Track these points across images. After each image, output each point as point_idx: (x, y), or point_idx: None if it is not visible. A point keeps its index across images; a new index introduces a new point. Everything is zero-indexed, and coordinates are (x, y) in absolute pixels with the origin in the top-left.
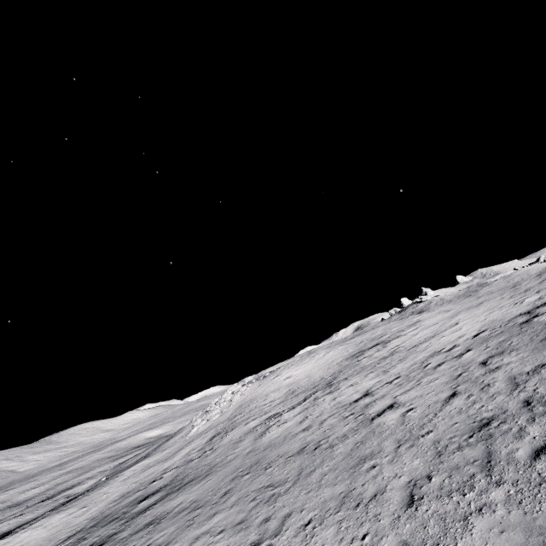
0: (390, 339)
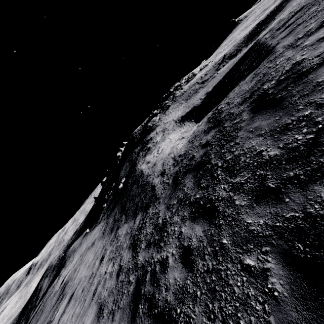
0: None
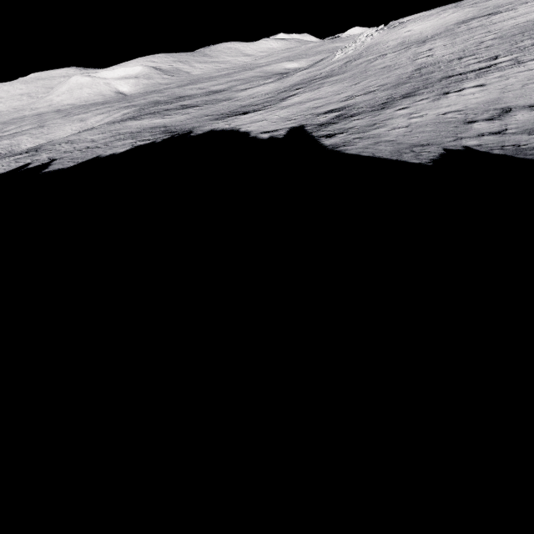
0: (502, 12)
